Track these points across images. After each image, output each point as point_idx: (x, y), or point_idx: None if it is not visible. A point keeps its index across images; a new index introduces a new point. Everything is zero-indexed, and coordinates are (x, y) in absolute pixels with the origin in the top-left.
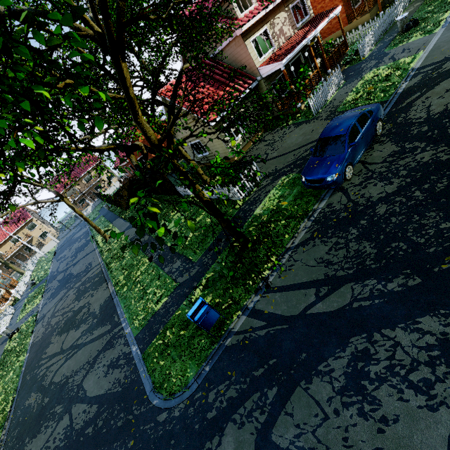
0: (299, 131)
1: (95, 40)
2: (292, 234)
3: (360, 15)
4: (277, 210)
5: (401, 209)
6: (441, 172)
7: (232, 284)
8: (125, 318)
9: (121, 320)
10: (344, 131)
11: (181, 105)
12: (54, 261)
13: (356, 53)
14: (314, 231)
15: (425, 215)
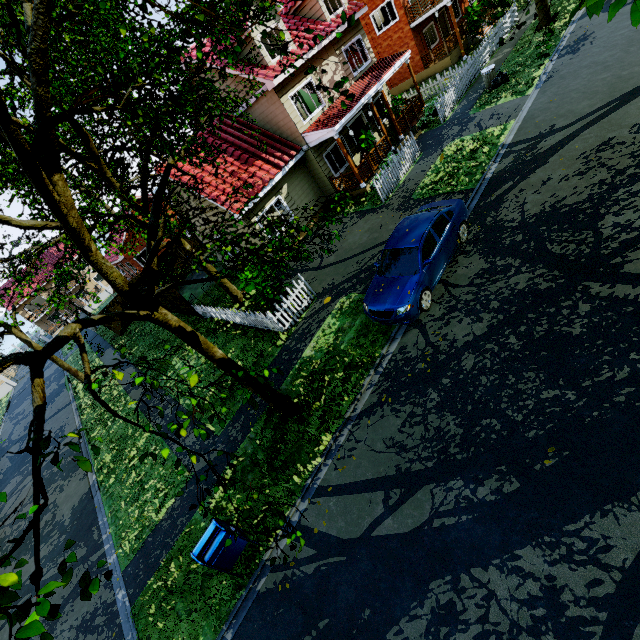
0: (363, 224)
1: (4, 140)
2: (353, 394)
3: (438, 59)
4: (333, 353)
5: (493, 363)
6: (540, 308)
7: (269, 478)
8: (109, 535)
9: (104, 538)
10: (416, 242)
11: (161, 234)
12: (6, 420)
13: (435, 113)
14: (383, 392)
15: (522, 376)
